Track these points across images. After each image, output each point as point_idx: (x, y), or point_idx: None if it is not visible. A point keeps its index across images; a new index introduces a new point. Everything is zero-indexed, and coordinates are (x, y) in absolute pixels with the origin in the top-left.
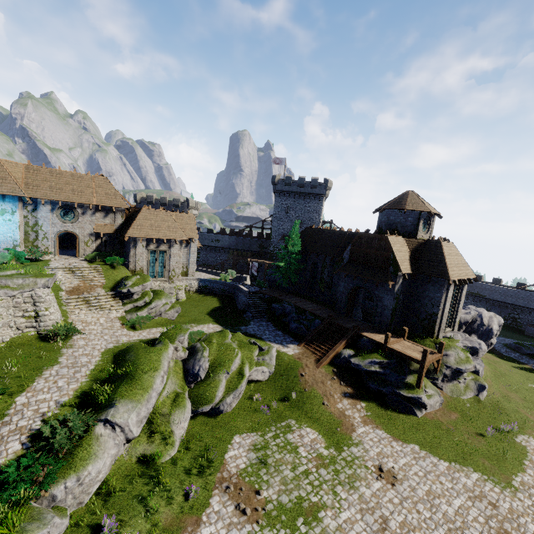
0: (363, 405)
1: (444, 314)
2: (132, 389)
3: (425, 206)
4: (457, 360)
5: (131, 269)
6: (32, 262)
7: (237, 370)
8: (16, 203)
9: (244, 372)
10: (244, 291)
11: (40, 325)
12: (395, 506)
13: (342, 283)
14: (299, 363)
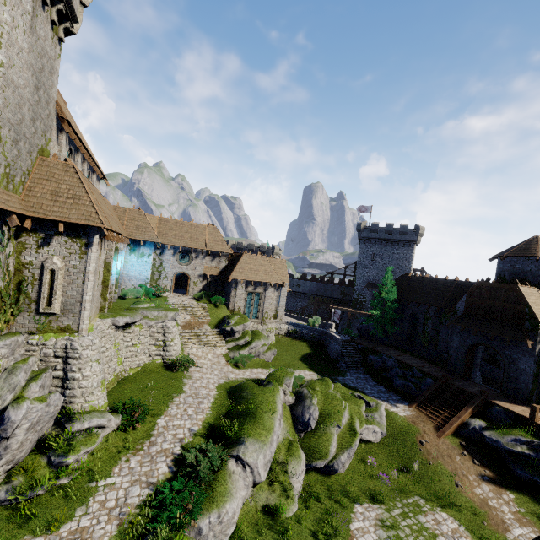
0: (511, 496)
1: None
2: (256, 428)
3: None
4: None
5: (230, 309)
6: (155, 297)
7: (347, 425)
8: (152, 247)
9: (355, 428)
10: (337, 339)
11: (166, 354)
12: None
13: (456, 338)
14: (414, 427)
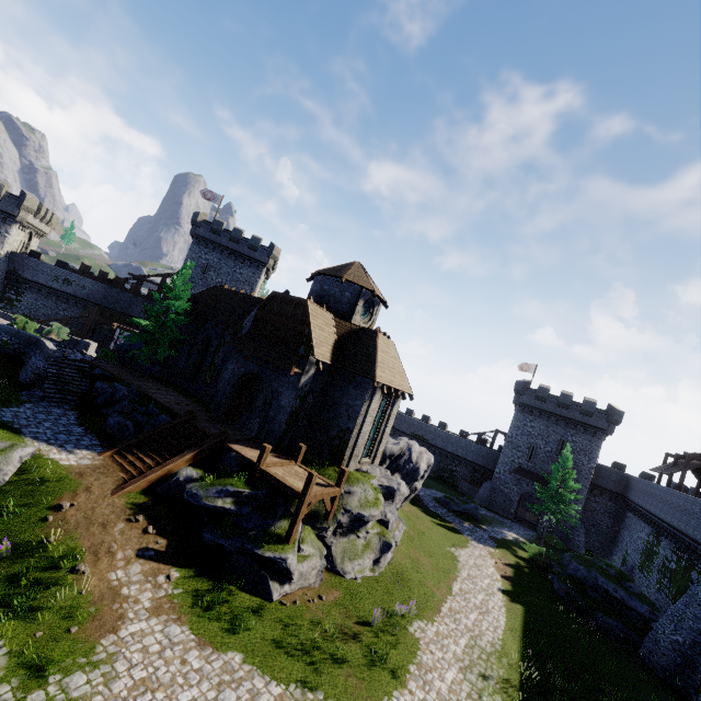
0: (175, 573)
1: (361, 434)
2: None
3: (370, 284)
4: (362, 502)
5: None
6: None
7: None
8: None
9: None
10: (47, 350)
11: None
12: None
13: (231, 365)
14: (72, 484)
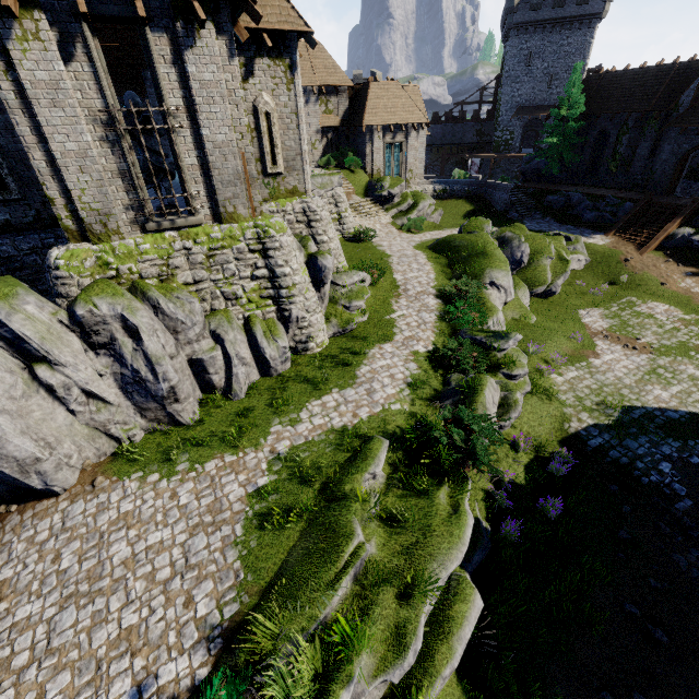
0: None
1: None
2: (493, 262)
3: None
4: None
5: (368, 173)
6: None
7: (555, 258)
8: None
9: (565, 258)
10: (505, 186)
11: (344, 228)
12: None
13: (668, 146)
14: (617, 250)
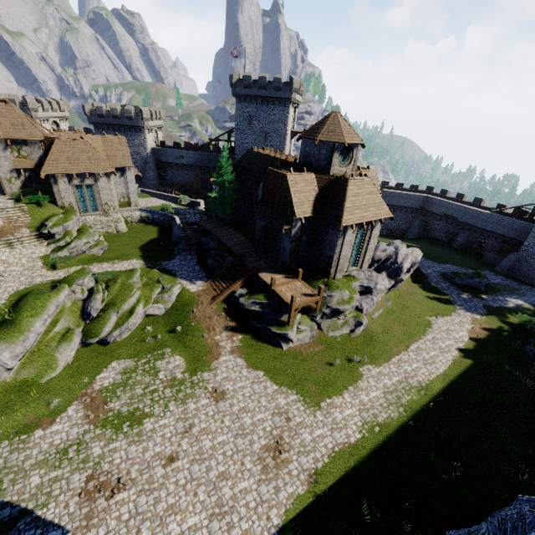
0: (240, 337)
1: (341, 257)
2: (10, 332)
3: (342, 135)
4: (339, 301)
5: (60, 206)
6: None
7: (130, 309)
8: None
9: (134, 310)
10: (177, 224)
11: None
12: (208, 417)
13: (258, 220)
14: (196, 300)
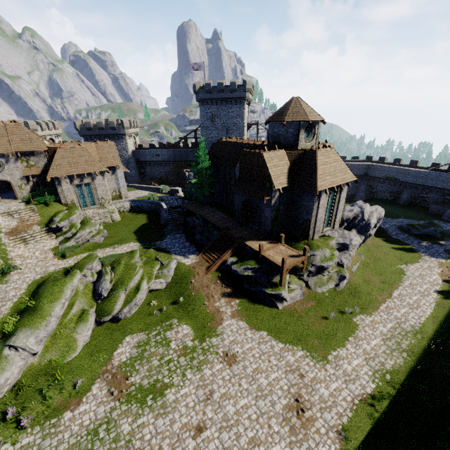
0: (237, 301)
1: (317, 220)
2: (33, 319)
3: (306, 114)
4: (322, 259)
5: (64, 204)
6: None
7: (136, 286)
8: None
9: (140, 287)
10: (164, 209)
11: None
12: (225, 381)
13: (237, 196)
14: (192, 272)
